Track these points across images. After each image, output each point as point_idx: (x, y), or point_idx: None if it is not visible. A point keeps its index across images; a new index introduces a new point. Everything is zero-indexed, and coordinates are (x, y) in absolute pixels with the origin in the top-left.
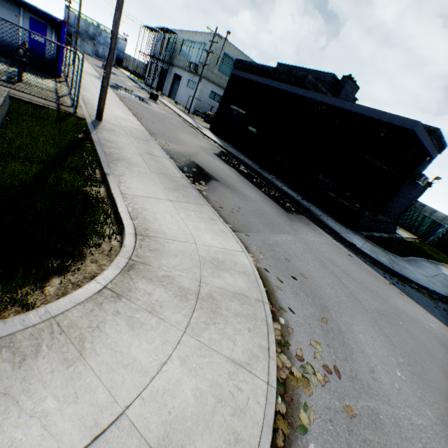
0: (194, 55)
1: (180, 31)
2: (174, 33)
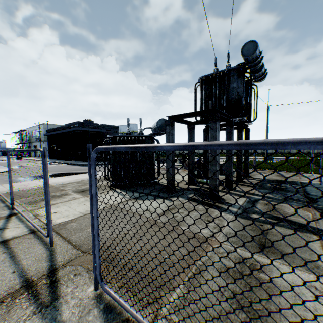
0: (38, 134)
1: (30, 127)
2: (26, 130)
